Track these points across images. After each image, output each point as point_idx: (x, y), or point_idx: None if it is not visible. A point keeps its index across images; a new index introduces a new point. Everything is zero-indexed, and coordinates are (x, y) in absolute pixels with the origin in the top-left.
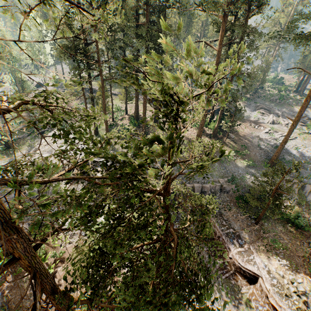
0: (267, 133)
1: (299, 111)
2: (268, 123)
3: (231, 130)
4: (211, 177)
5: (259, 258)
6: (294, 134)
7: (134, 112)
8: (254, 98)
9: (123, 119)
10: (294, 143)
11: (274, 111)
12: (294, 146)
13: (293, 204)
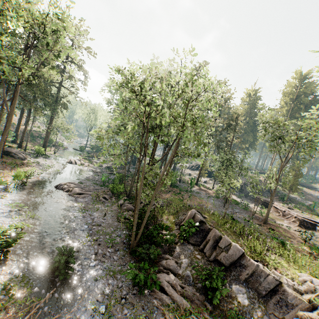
0: None
1: None
2: None
3: None
4: None
5: (277, 203)
6: None
7: None
8: None
9: None
10: None
11: None
12: None
13: None
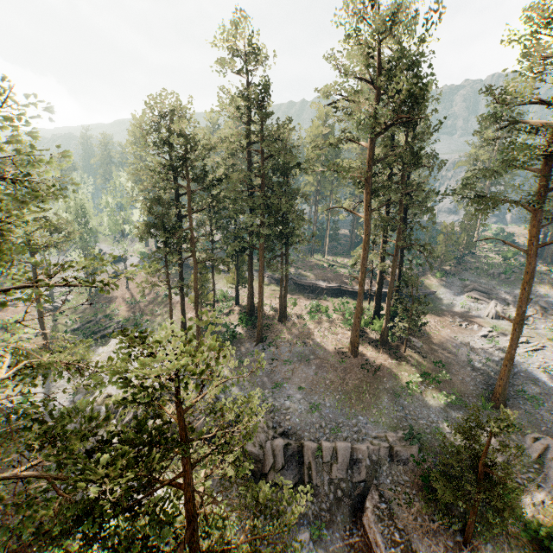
0: (487, 337)
1: (518, 306)
2: (489, 317)
3: (415, 333)
4: (372, 428)
5: None
6: (541, 340)
7: (247, 303)
8: (459, 272)
9: (230, 313)
10: (541, 357)
11: (499, 294)
12: (541, 363)
13: (549, 498)
